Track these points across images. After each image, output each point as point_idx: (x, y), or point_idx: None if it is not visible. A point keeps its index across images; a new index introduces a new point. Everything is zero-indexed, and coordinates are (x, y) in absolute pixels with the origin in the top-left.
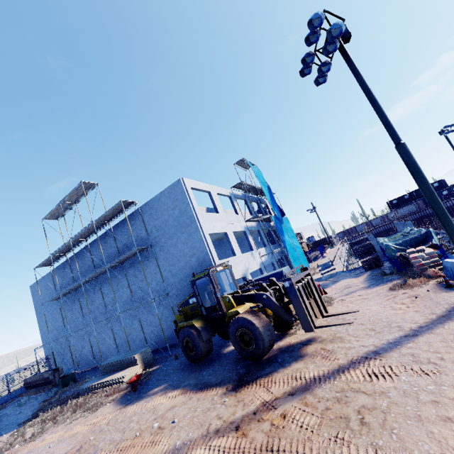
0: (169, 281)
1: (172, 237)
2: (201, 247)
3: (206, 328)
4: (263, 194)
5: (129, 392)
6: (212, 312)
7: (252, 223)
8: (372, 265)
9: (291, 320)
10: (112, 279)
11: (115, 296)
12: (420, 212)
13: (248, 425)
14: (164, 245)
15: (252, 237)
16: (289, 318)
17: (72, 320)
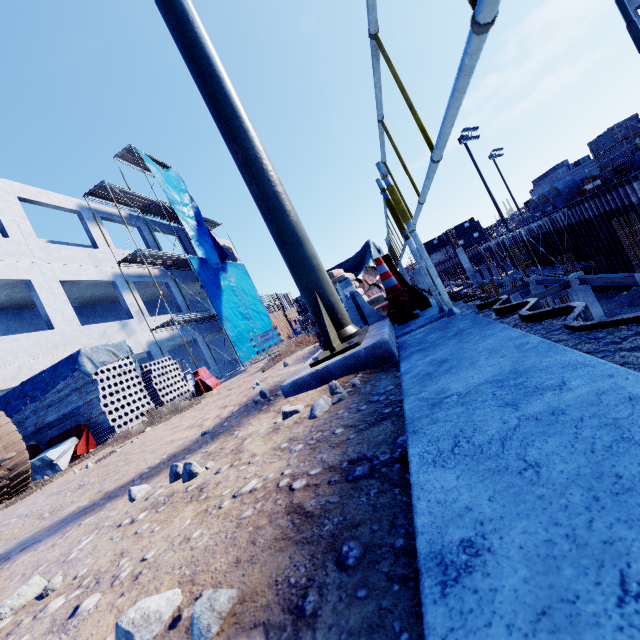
0: None
1: None
2: None
3: None
4: None
5: None
6: None
7: (145, 270)
8: None
9: None
10: None
11: None
12: (449, 261)
13: None
14: None
15: (133, 295)
16: None
17: None
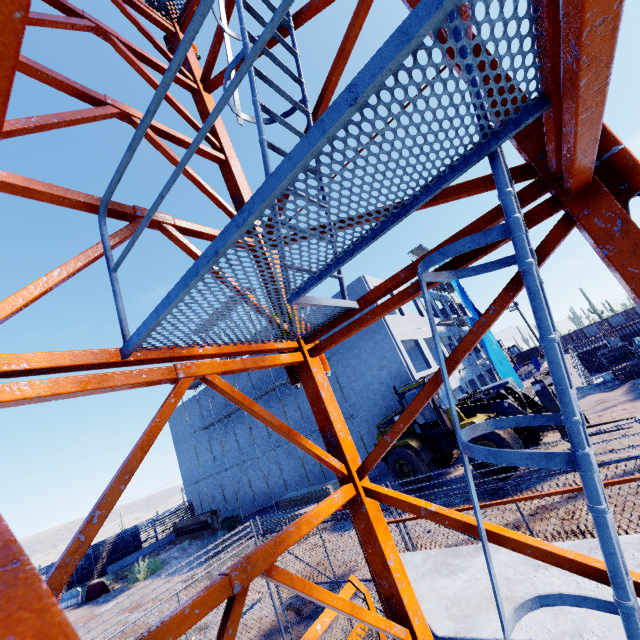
0: (352, 401)
1: (353, 347)
2: (393, 357)
3: (425, 448)
4: (447, 288)
5: (338, 522)
6: (430, 429)
7: (440, 328)
8: (632, 374)
9: (545, 430)
10: (274, 401)
11: (288, 420)
12: None
13: (530, 524)
14: (342, 357)
15: (444, 346)
16: (542, 428)
17: (223, 455)
